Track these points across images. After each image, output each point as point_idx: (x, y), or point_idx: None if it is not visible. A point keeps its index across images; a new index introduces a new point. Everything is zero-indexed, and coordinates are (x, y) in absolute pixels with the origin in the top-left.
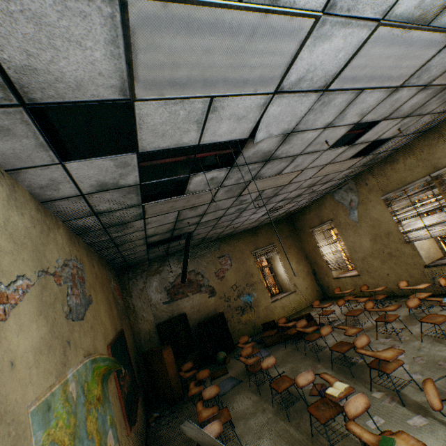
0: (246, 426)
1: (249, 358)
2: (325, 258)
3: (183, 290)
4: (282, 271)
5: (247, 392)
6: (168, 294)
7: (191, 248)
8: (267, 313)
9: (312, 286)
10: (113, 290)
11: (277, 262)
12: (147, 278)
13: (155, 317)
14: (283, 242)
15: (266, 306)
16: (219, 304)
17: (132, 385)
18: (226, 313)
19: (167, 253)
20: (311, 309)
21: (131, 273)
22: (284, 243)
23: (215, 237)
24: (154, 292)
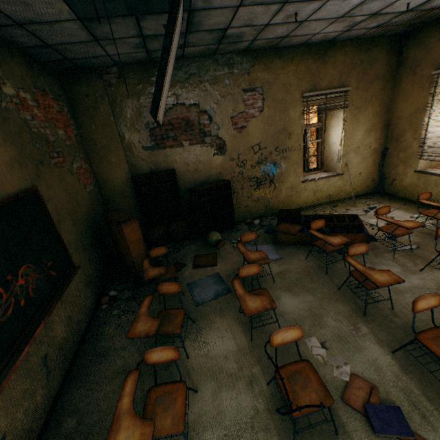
0: (214, 404)
1: (250, 295)
2: (424, 136)
3: (176, 135)
4: (337, 140)
5: (232, 320)
6: (151, 136)
7: (198, 58)
8: (290, 195)
9: (370, 172)
10: (1, 106)
11: (336, 123)
12: (116, 100)
13: (130, 166)
14: (365, 88)
15: (293, 185)
16: (228, 169)
17: (48, 281)
18: (234, 182)
19: (150, 56)
20: (354, 204)
21: (85, 84)
22: (364, 91)
23: (247, 44)
24: (128, 127)
